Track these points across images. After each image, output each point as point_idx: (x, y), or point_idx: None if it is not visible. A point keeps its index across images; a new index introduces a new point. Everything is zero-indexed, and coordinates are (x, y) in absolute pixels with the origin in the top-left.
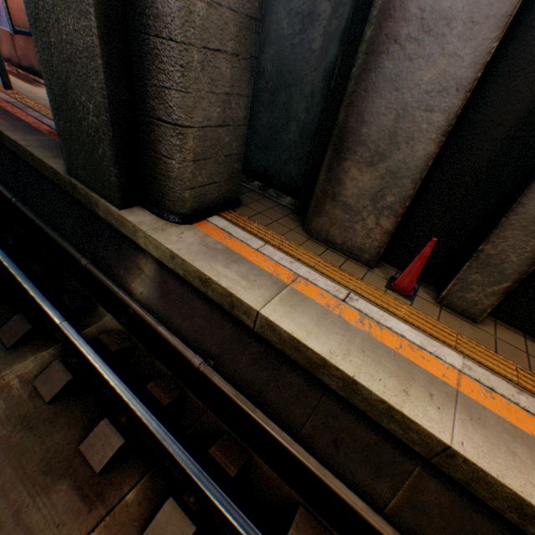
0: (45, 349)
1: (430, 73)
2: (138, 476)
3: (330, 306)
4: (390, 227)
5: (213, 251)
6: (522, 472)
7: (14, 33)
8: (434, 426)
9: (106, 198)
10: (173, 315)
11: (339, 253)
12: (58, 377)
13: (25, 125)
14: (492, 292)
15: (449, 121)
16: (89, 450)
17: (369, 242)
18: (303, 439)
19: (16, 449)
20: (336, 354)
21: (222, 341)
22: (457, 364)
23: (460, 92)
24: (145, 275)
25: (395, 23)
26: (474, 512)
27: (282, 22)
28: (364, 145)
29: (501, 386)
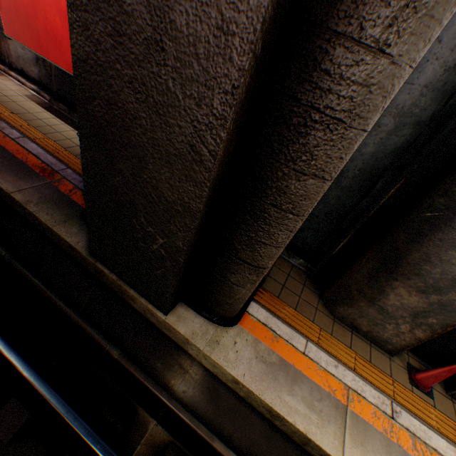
0: None
1: None
2: None
3: (386, 430)
4: (423, 337)
5: (271, 367)
6: None
7: None
8: None
9: (147, 298)
10: (223, 422)
11: (362, 337)
12: None
13: (9, 158)
14: None
15: None
16: None
17: (396, 338)
18: None
19: None
20: None
21: None
22: None
23: None
24: (189, 375)
25: None
26: None
27: None
28: (420, 276)
29: None
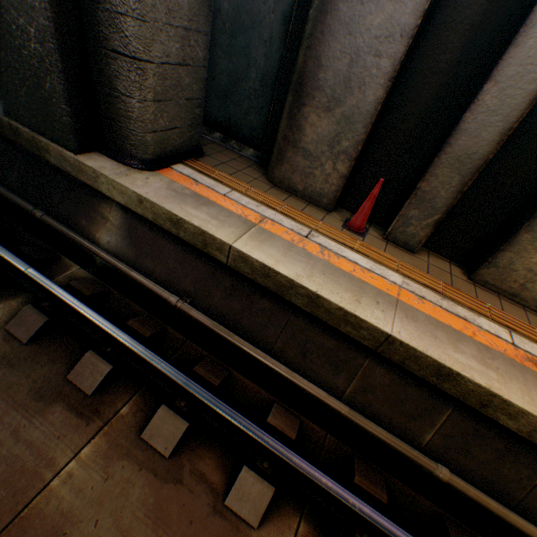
0: (11, 298)
1: (379, 18)
2: (129, 395)
3: (295, 241)
4: (346, 172)
5: (182, 195)
6: (440, 347)
7: None
8: (379, 323)
9: (58, 142)
10: (145, 261)
11: (301, 200)
12: (33, 320)
13: None
14: (427, 225)
15: (394, 67)
16: (78, 379)
17: (327, 187)
18: (276, 354)
19: (1, 384)
20: (302, 277)
21: (197, 280)
22: (398, 281)
23: (404, 38)
24: (111, 224)
25: None
26: (407, 385)
27: None
28: (321, 91)
29: (430, 296)
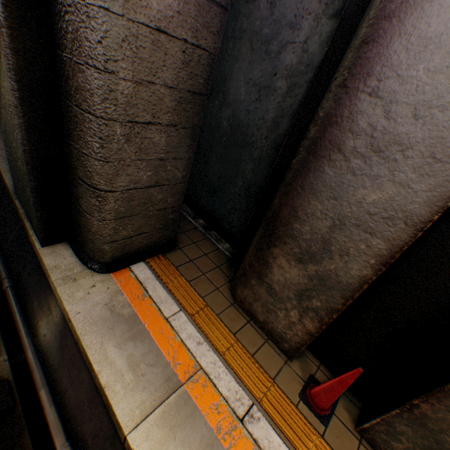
0: None
1: (375, 194)
2: None
3: (222, 429)
4: (314, 330)
5: (116, 317)
6: None
7: None
8: None
9: (35, 230)
10: (63, 374)
11: (260, 330)
12: None
13: None
14: None
15: (392, 252)
16: None
17: (290, 333)
18: None
19: None
20: None
21: (97, 432)
22: None
23: (409, 226)
24: (52, 317)
25: (341, 132)
26: None
27: (241, 88)
28: (295, 239)
29: None
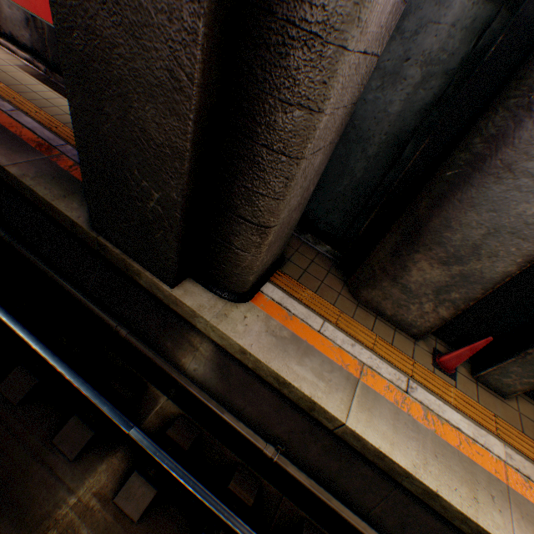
0: (111, 453)
1: None
2: None
3: (398, 401)
4: (447, 316)
5: (281, 341)
6: None
7: None
8: (501, 533)
9: (152, 272)
10: (234, 397)
11: (387, 322)
12: (141, 492)
13: (1, 131)
14: (527, 382)
15: None
16: None
17: (420, 320)
18: (371, 518)
19: None
20: (418, 466)
21: (292, 429)
22: (501, 453)
23: None
24: (200, 353)
25: (516, 153)
26: None
27: None
28: (442, 246)
29: (533, 472)
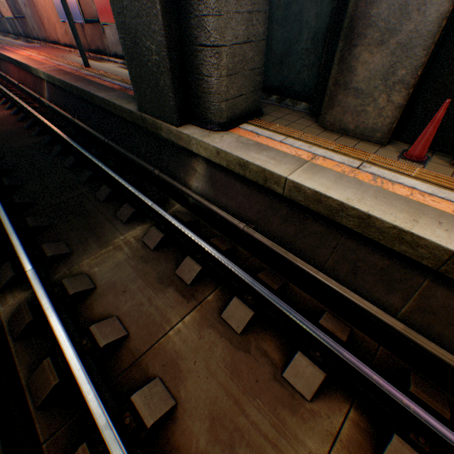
0: (144, 224)
1: None
2: (212, 289)
3: (345, 172)
4: (402, 101)
5: (246, 145)
6: None
7: (85, 23)
8: (441, 240)
9: (167, 122)
10: (220, 199)
11: (352, 138)
12: (156, 236)
13: (104, 88)
14: None
15: None
16: (181, 274)
17: (380, 121)
18: (326, 272)
19: (141, 271)
20: (352, 200)
21: (258, 211)
22: None
23: None
24: (198, 174)
25: None
26: None
27: None
28: (373, 27)
29: None
